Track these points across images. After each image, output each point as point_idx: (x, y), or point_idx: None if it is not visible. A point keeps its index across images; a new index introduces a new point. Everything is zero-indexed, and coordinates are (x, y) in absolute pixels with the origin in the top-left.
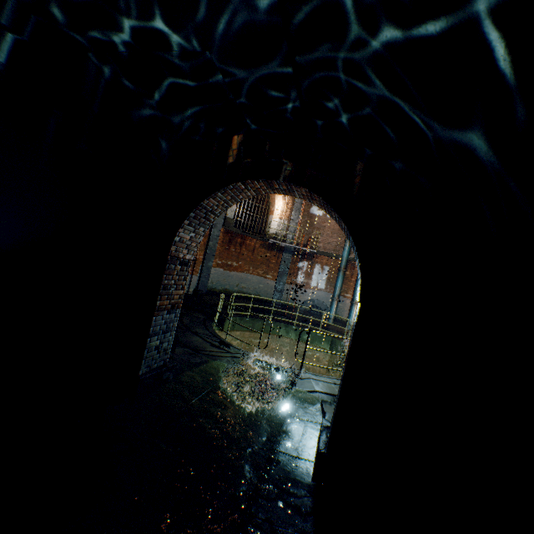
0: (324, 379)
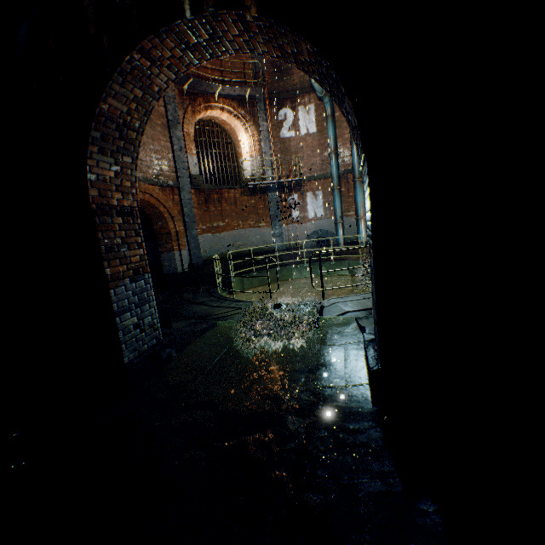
0: (352, 298)
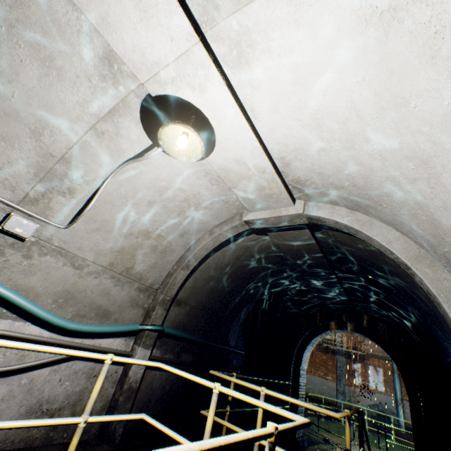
0: None
